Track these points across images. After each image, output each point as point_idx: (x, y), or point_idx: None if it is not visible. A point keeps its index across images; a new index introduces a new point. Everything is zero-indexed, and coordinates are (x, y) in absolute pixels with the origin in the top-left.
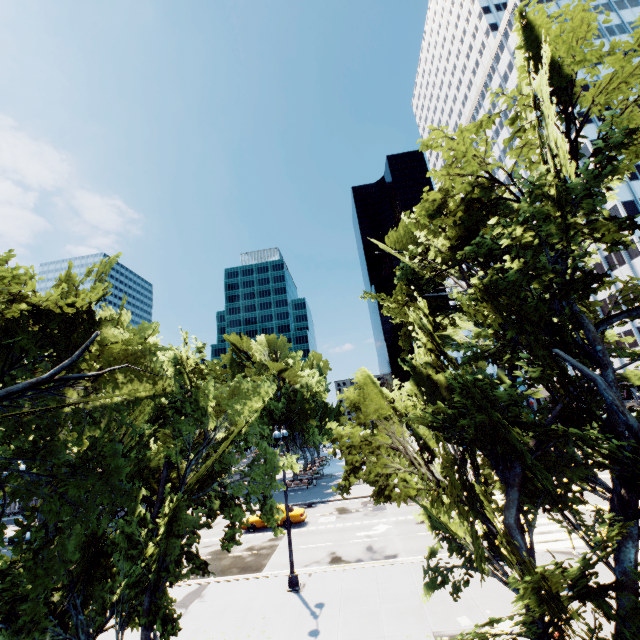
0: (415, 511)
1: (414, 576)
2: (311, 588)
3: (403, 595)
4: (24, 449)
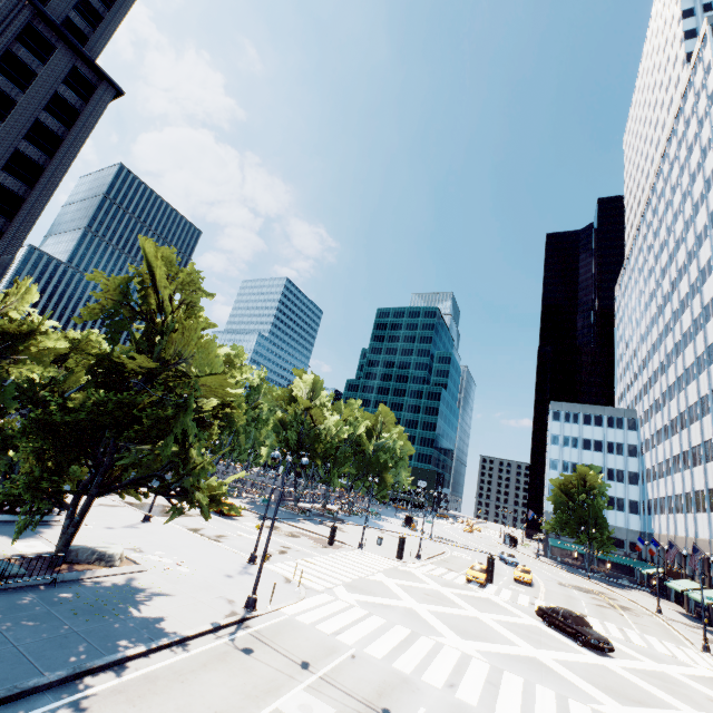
0: (303, 545)
1: (195, 544)
2: (151, 525)
3: (169, 542)
4: None
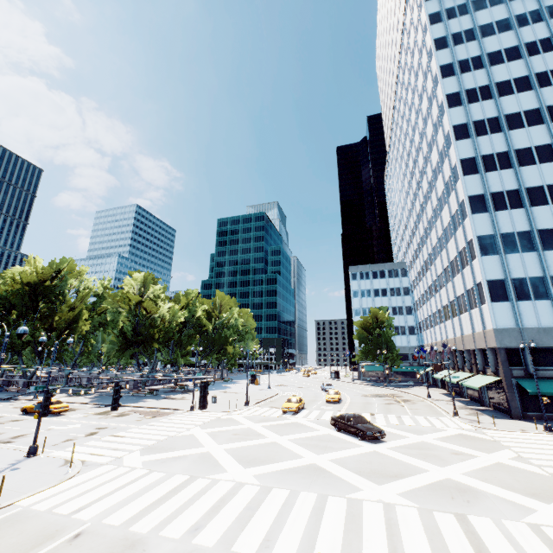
0: (126, 421)
1: None
2: None
3: None
4: None
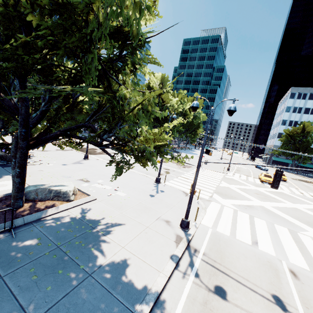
0: (173, 167)
1: None
2: (89, 161)
3: (104, 172)
4: None
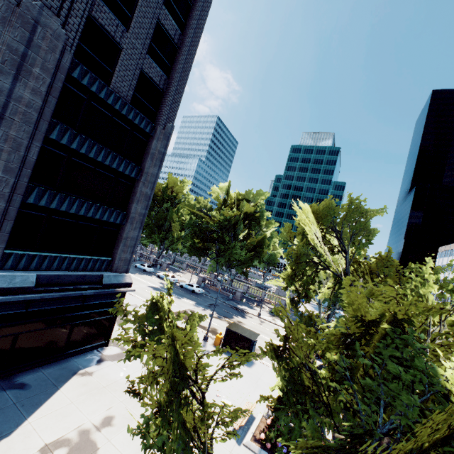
0: None
1: None
2: None
3: None
4: (195, 246)
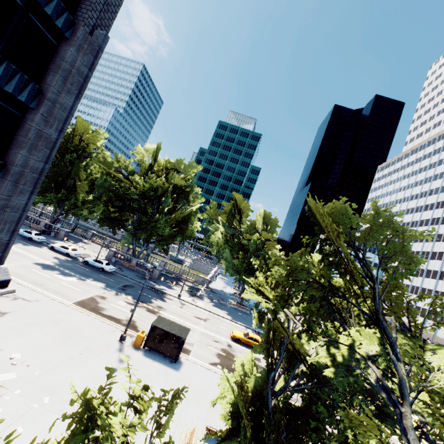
0: None
1: None
2: None
3: None
4: (110, 215)
